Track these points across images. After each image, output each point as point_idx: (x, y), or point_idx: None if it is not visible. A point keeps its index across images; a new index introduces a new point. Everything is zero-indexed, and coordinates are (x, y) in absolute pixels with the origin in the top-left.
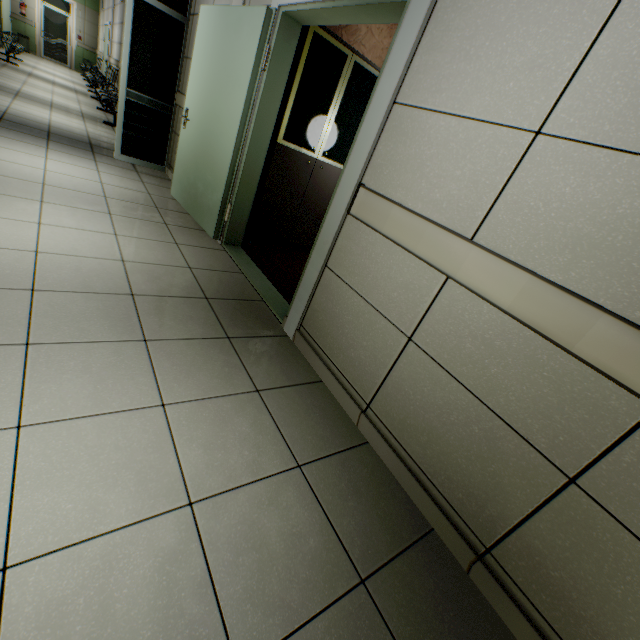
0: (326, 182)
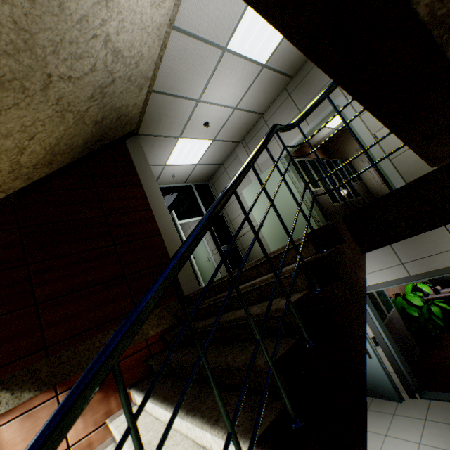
0: (321, 196)
